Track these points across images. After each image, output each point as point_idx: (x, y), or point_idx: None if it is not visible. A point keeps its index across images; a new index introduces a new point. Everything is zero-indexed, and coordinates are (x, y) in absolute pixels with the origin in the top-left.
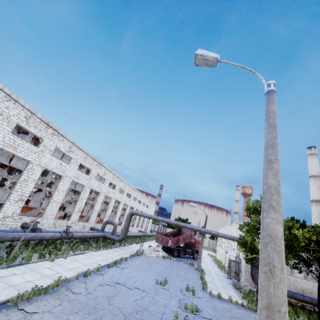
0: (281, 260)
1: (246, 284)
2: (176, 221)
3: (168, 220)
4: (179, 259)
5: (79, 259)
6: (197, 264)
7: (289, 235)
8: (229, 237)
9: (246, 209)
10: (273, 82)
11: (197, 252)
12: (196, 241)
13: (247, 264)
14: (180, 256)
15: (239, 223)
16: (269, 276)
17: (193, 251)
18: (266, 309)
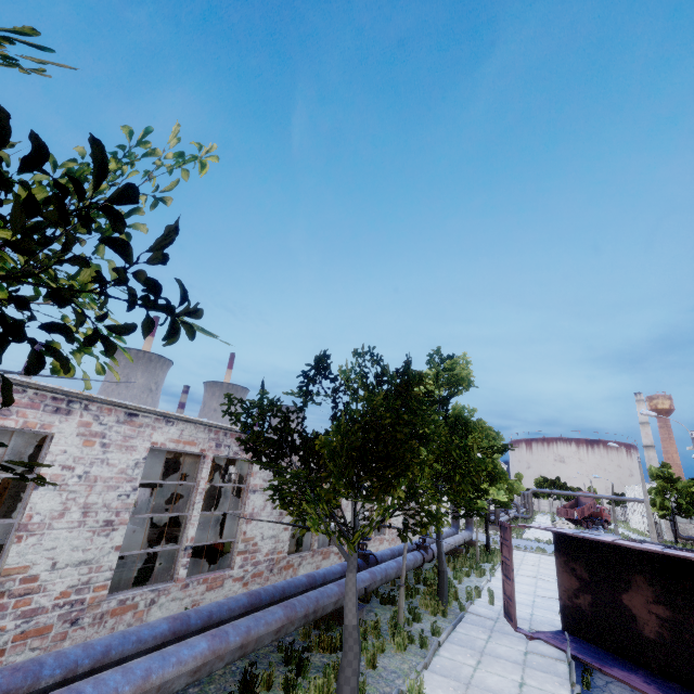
0: (649, 506)
1: (669, 540)
2: (582, 493)
3: (573, 493)
4: (590, 530)
5: (534, 530)
6: (615, 530)
7: (690, 493)
8: (640, 501)
9: (649, 476)
10: (639, 458)
11: (606, 522)
12: (602, 510)
13: (666, 523)
14: (589, 527)
15: (649, 484)
16: (647, 509)
17: (602, 521)
18: (647, 514)
